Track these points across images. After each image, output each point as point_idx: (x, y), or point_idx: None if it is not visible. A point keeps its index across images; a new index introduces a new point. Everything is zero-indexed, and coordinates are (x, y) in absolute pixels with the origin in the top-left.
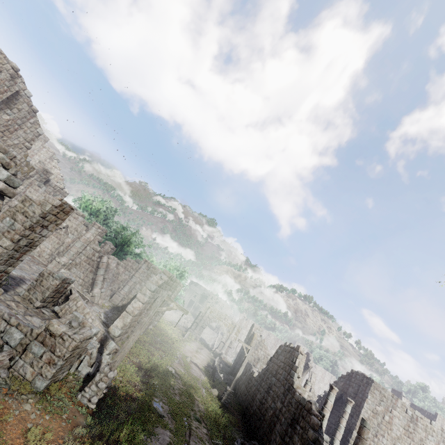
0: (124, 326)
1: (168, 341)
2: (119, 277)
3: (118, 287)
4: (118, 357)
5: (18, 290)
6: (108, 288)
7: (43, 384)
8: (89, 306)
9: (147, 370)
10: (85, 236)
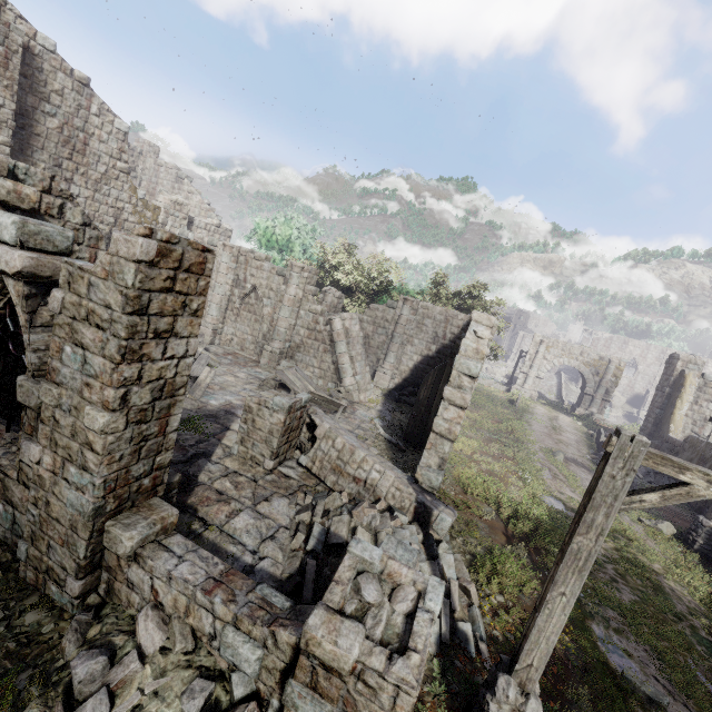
0: (442, 462)
1: (502, 429)
2: (371, 341)
3: (376, 359)
4: (532, 655)
5: (228, 442)
6: (364, 371)
7: None
8: (350, 416)
9: (521, 533)
10: (288, 293)
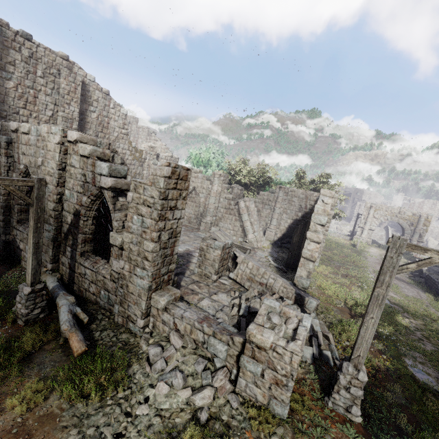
0: (308, 274)
1: (347, 260)
2: (261, 213)
3: (265, 223)
4: (359, 350)
5: (191, 268)
6: (259, 230)
7: (284, 411)
8: (253, 255)
9: (360, 314)
10: (213, 189)
